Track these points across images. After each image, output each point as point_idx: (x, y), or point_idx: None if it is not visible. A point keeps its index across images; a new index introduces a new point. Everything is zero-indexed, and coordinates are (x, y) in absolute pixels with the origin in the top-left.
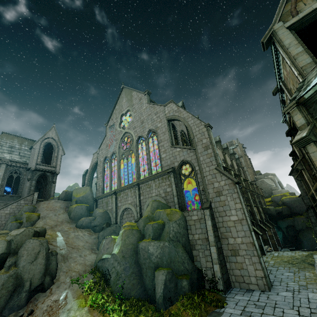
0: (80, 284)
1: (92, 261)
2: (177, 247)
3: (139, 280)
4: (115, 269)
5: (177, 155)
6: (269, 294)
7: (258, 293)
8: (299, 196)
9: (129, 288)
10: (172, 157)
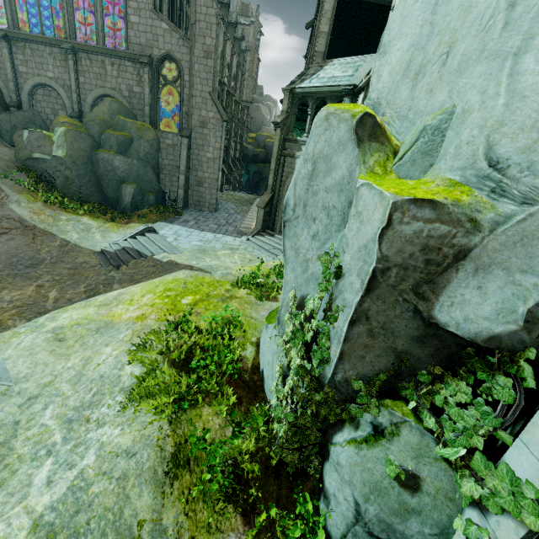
0: (14, 180)
1: (11, 157)
2: (147, 168)
3: (98, 189)
4: (61, 173)
5: (161, 36)
6: (214, 214)
7: (207, 213)
8: None
9: (87, 194)
10: (151, 35)
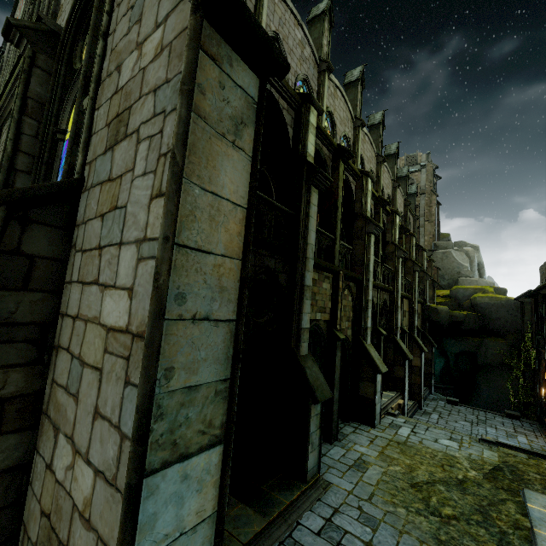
0: None
1: None
2: None
3: None
4: None
5: None
6: None
7: None
8: (517, 299)
9: None
10: None
